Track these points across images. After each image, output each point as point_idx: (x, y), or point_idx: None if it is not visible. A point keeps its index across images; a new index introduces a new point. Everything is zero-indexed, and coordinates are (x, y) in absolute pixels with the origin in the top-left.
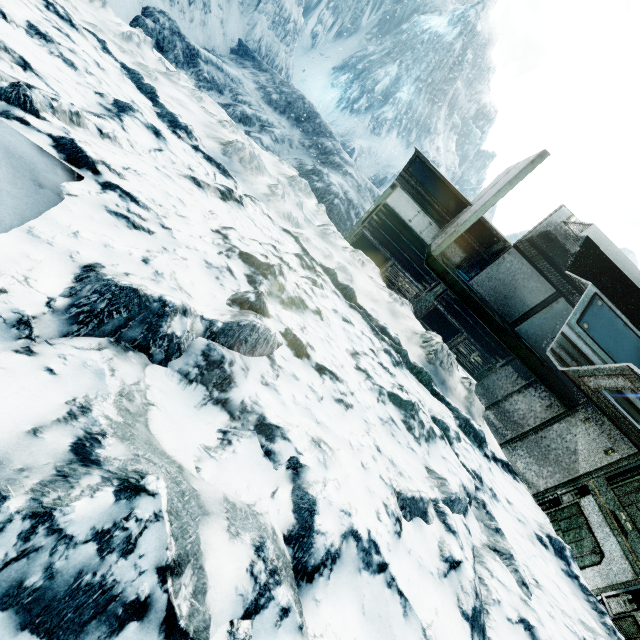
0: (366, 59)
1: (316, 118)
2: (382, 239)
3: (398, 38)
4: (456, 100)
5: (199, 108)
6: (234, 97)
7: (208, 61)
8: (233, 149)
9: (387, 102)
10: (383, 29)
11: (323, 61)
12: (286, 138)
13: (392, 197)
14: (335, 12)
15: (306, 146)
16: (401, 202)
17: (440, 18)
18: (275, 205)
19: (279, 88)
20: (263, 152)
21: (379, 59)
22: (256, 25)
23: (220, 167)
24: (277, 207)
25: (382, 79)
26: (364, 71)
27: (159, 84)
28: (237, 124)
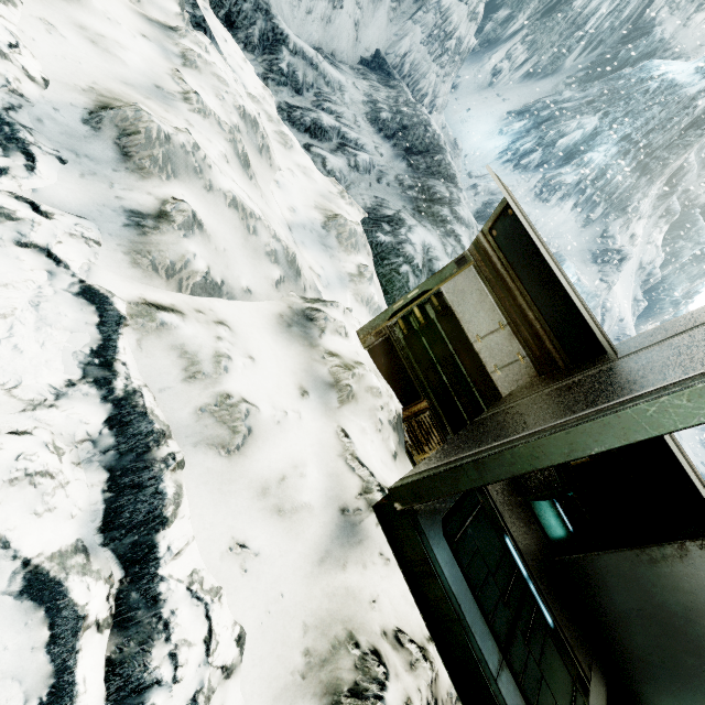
0: (556, 106)
1: (438, 153)
2: (420, 356)
3: (611, 84)
4: (681, 178)
5: (164, 68)
6: (318, 102)
7: (298, 52)
8: (110, 115)
9: (570, 162)
10: (593, 73)
11: (498, 103)
12: (376, 168)
13: (454, 282)
14: (531, 47)
15: (405, 185)
16: (469, 296)
17: (684, 63)
18: (143, 237)
19: (397, 106)
20: (315, 174)
21: (575, 107)
22: (405, 36)
23: (3, 128)
24: (145, 242)
25: (571, 132)
26: (549, 120)
27: (73, 4)
28: (300, 133)
